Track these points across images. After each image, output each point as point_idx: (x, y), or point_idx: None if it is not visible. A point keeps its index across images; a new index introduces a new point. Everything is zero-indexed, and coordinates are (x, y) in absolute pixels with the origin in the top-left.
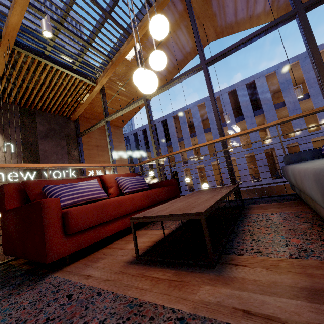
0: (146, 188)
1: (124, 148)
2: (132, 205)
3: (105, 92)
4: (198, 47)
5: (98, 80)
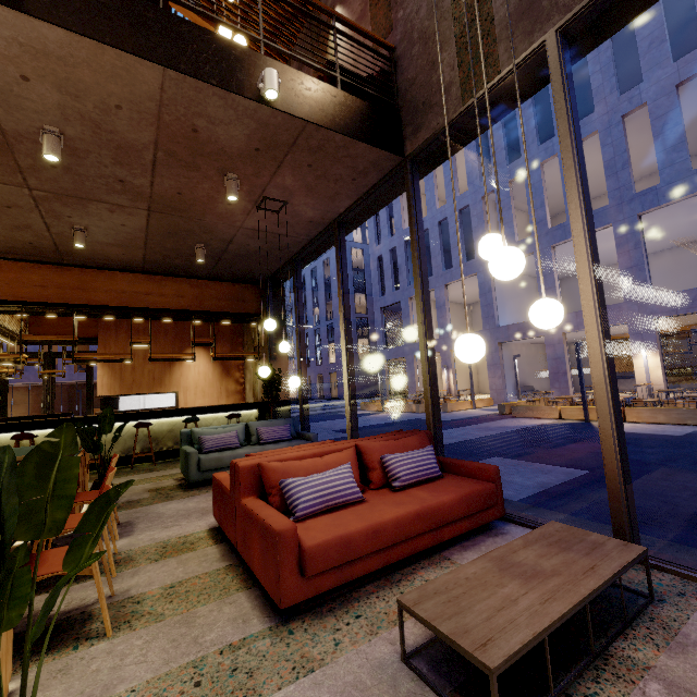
0: None
1: None
2: None
3: None
4: None
5: None
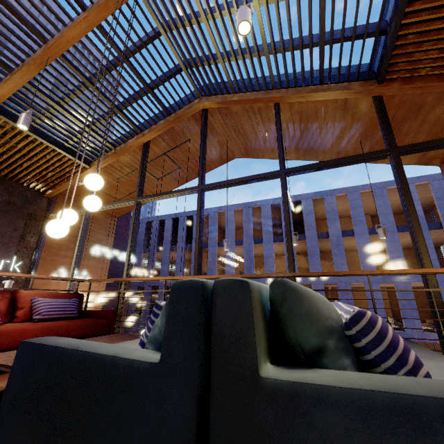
0: (72, 316)
1: (111, 245)
2: (18, 339)
3: None
4: (199, 170)
5: (94, 164)
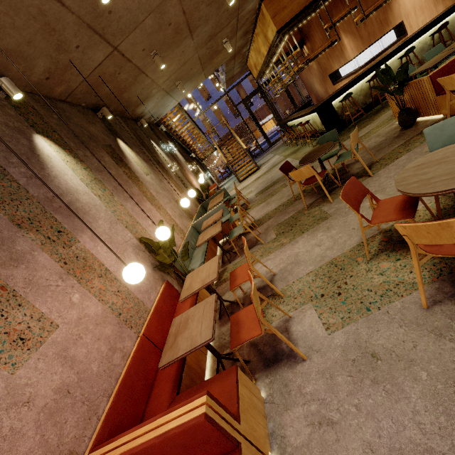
0: None
1: None
2: None
3: None
4: None
5: None
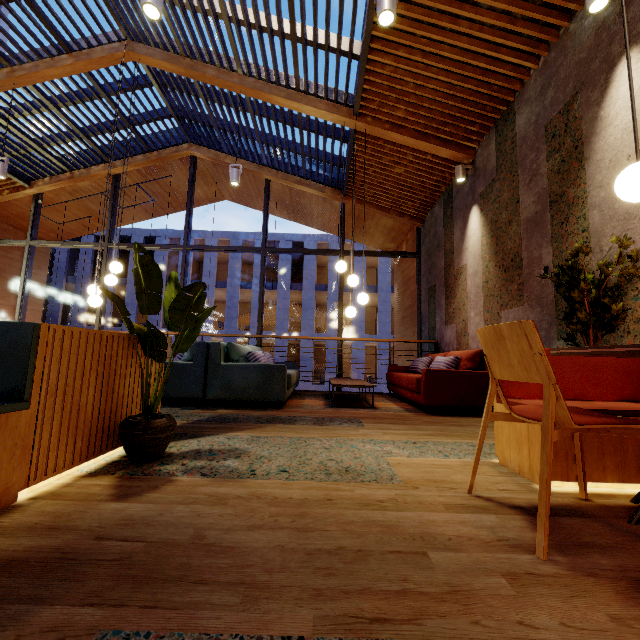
0: None
1: (45, 280)
2: None
3: (42, 200)
4: (185, 228)
5: (37, 184)
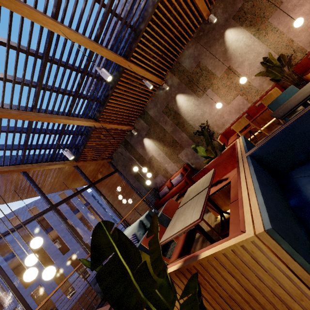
0: None
1: None
2: None
3: None
4: None
5: None
